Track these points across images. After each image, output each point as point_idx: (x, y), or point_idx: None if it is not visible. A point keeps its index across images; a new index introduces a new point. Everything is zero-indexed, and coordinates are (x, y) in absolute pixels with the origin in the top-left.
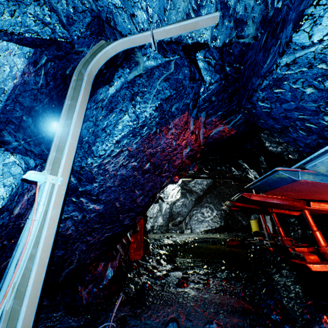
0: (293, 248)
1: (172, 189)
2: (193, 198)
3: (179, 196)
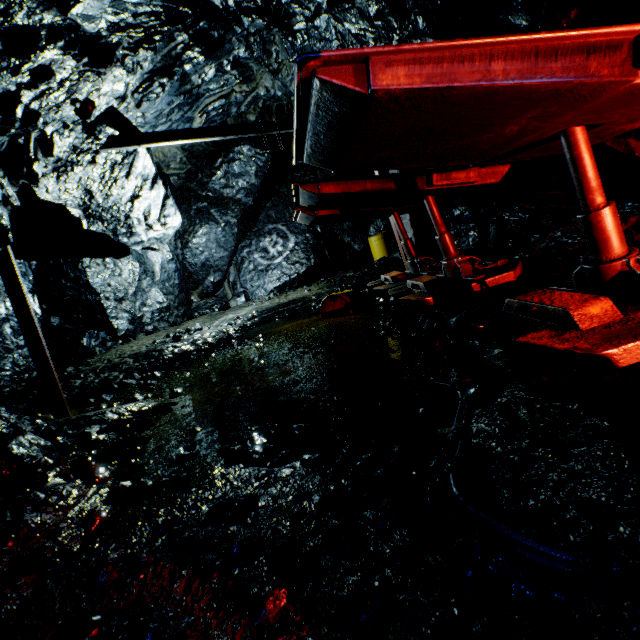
0: (484, 282)
1: (130, 200)
2: (232, 219)
3: (176, 218)
